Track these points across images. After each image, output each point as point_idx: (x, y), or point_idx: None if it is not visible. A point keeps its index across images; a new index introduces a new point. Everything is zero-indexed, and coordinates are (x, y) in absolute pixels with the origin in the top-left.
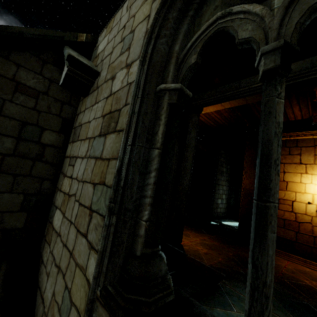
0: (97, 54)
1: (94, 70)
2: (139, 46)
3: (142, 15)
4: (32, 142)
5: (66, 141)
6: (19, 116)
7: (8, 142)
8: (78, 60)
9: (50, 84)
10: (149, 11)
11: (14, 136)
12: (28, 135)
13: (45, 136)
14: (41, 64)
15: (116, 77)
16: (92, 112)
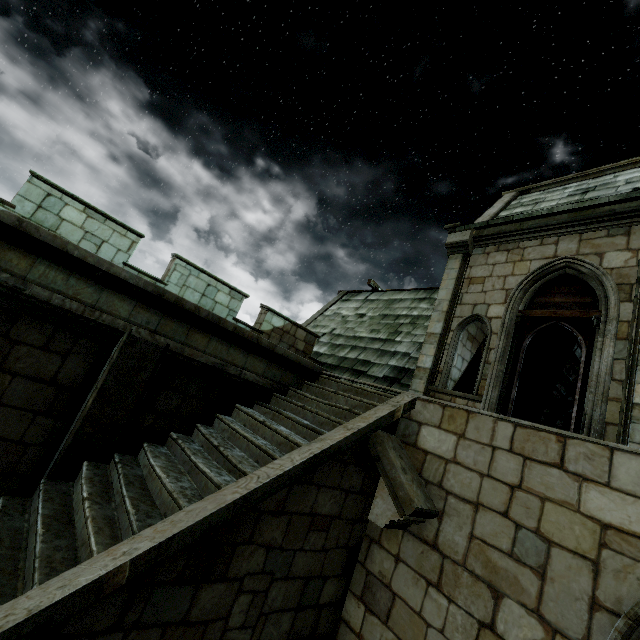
0: (419, 444)
1: (434, 514)
2: (579, 618)
3: (571, 535)
4: (310, 607)
5: (346, 587)
6: (304, 570)
7: (286, 621)
8: (421, 511)
9: (346, 497)
10: (593, 552)
11: (294, 606)
12: (308, 597)
13: (325, 590)
14: (342, 470)
15: (503, 600)
16: (432, 606)
